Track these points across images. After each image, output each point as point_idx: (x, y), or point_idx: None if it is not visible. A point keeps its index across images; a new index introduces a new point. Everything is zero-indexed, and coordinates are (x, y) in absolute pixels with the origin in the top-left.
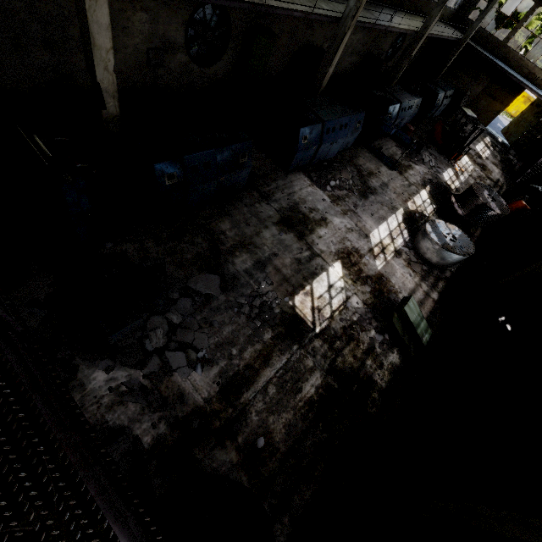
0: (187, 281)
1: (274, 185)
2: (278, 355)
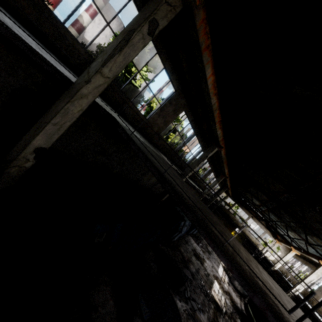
0: (183, 270)
1: (187, 238)
2: (219, 317)
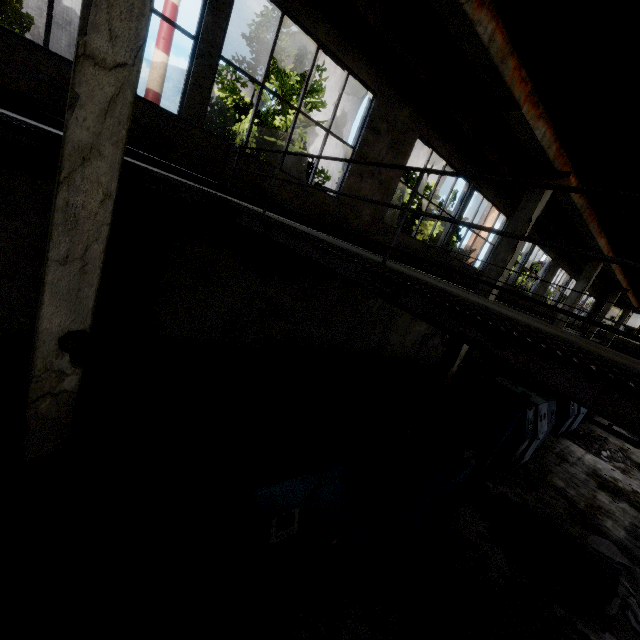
0: (587, 541)
1: (558, 448)
2: None
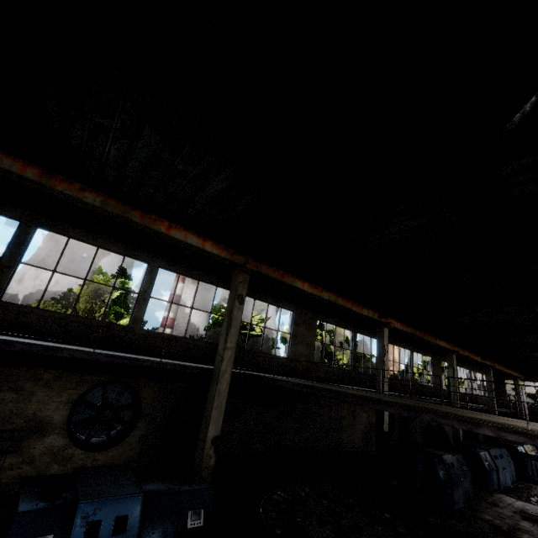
0: None
1: (491, 499)
2: None
